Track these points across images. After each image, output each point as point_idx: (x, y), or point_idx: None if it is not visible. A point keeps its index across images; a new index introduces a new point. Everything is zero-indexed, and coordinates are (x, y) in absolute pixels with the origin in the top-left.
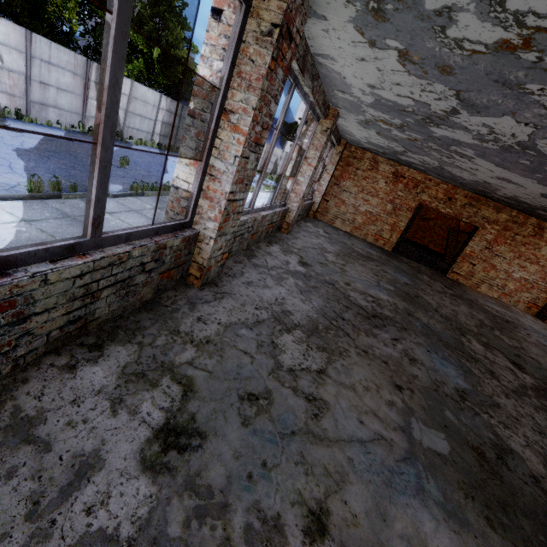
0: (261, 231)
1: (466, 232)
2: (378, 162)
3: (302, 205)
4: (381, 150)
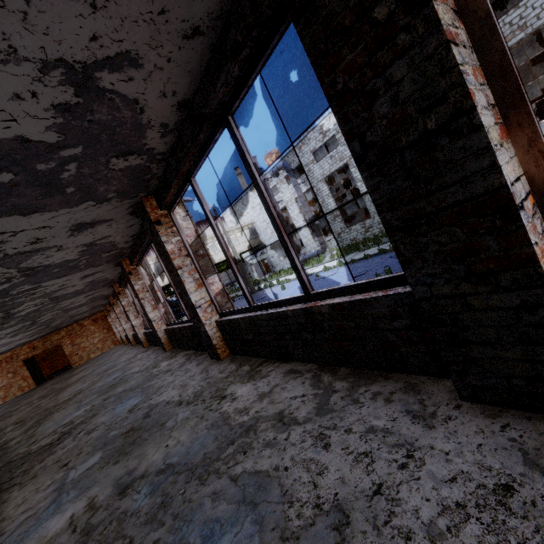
0: None
1: None
2: None
3: None
4: None
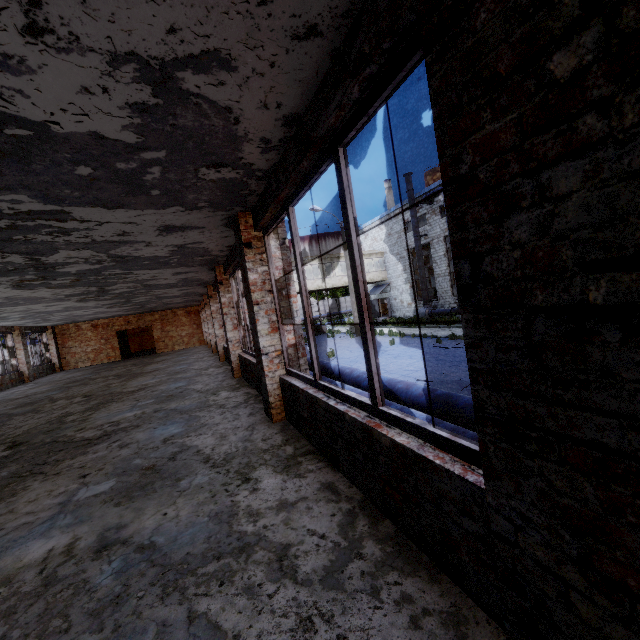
0: (7, 383)
1: None
2: (80, 326)
3: (39, 367)
4: (70, 322)
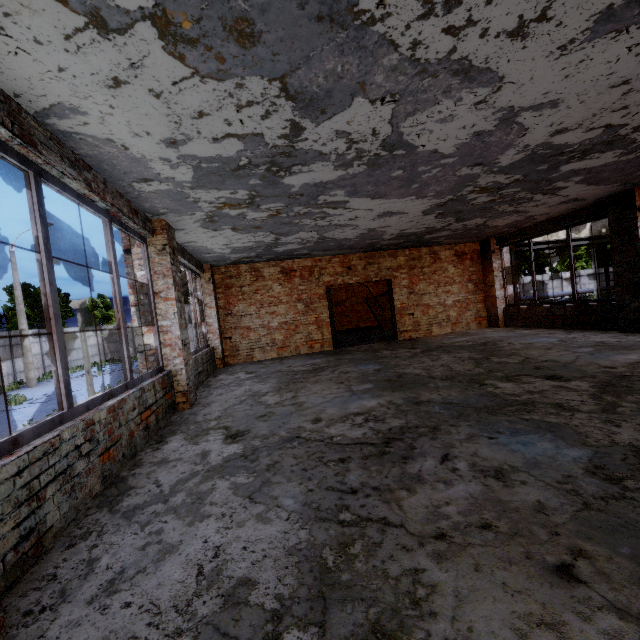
0: (129, 432)
1: (379, 295)
2: (259, 270)
3: (197, 358)
4: (253, 254)
